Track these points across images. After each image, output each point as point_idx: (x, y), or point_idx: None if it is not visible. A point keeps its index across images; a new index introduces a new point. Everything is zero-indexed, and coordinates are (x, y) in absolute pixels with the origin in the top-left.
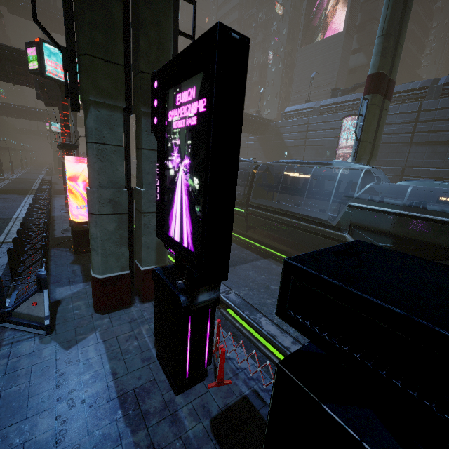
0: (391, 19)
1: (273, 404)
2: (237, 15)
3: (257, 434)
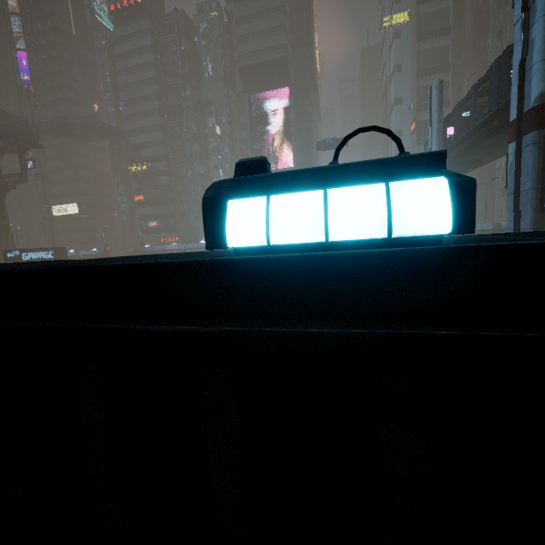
0: None
1: None
2: (159, 120)
3: None
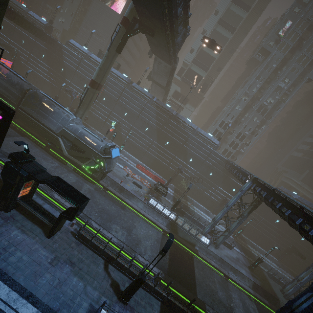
0: (103, 65)
1: (5, 165)
2: None
3: (1, 183)
